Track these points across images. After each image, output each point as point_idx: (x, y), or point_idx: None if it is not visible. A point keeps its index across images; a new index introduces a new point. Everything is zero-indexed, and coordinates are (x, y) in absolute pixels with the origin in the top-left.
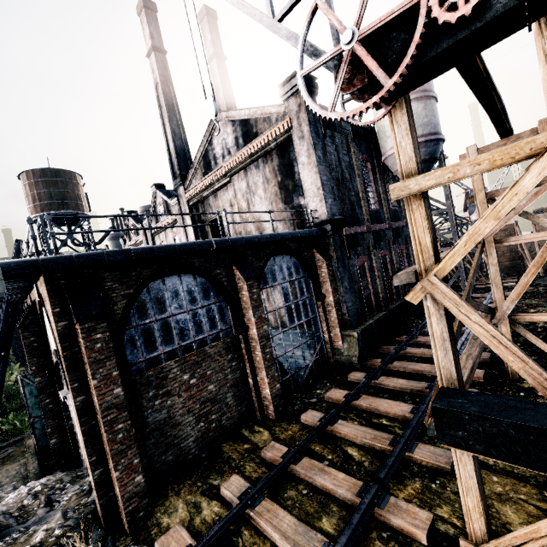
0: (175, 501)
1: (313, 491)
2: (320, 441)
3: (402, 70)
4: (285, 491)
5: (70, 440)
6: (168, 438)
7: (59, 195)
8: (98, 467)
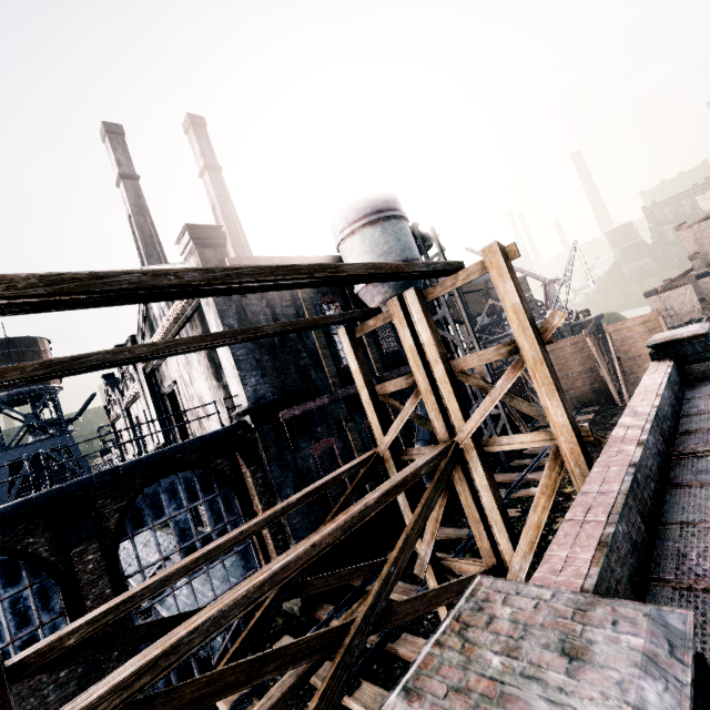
0: None
1: None
2: None
3: None
4: None
5: None
6: None
7: None
8: None
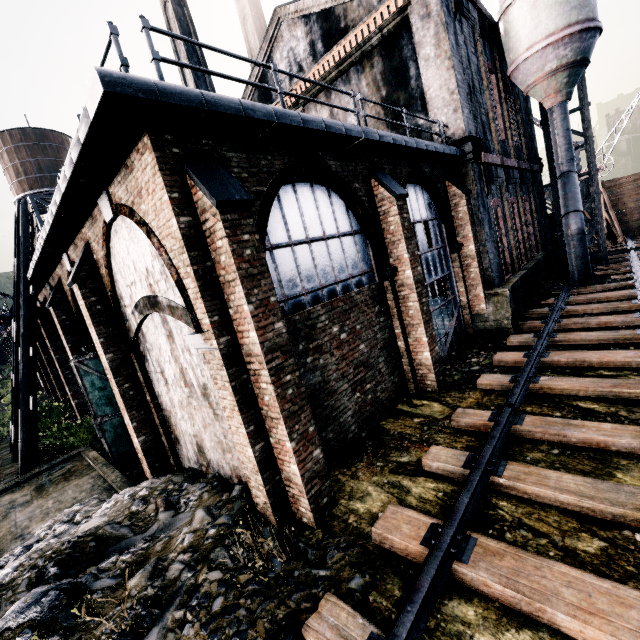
0: (357, 485)
1: (568, 449)
2: (526, 402)
3: None
4: (523, 455)
5: (163, 437)
6: (326, 410)
7: (50, 166)
8: (258, 441)
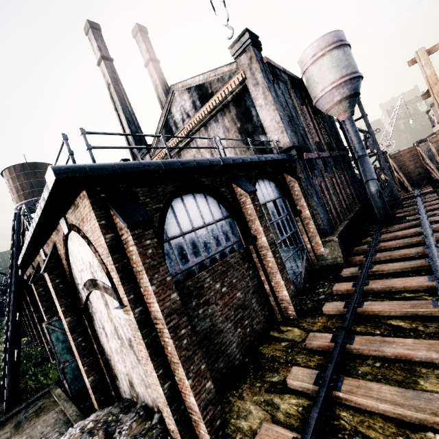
0: (243, 404)
1: (386, 361)
2: (356, 323)
3: None
4: (356, 369)
5: (106, 375)
6: (216, 346)
7: (39, 183)
8: (166, 381)
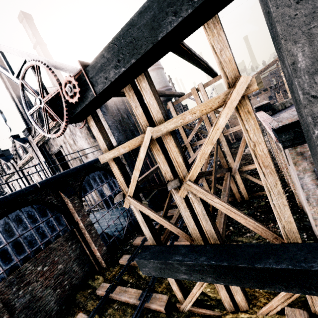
0: None
1: (120, 305)
2: (127, 272)
3: (65, 120)
4: (106, 311)
5: None
6: (35, 309)
7: None
8: None
